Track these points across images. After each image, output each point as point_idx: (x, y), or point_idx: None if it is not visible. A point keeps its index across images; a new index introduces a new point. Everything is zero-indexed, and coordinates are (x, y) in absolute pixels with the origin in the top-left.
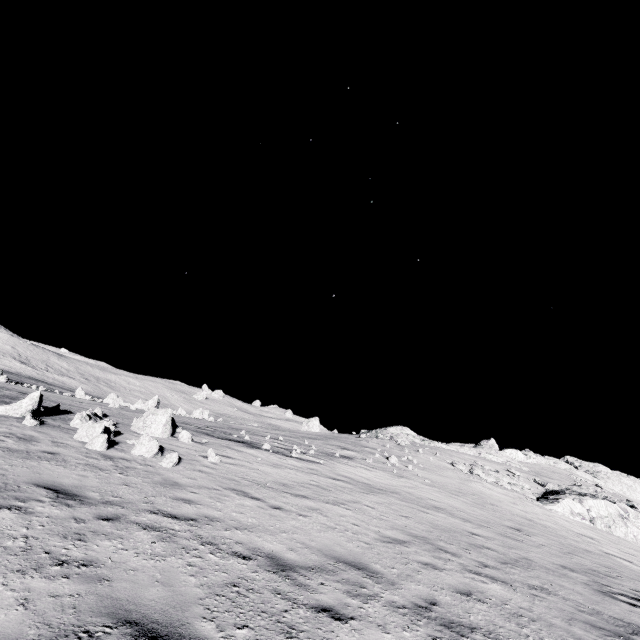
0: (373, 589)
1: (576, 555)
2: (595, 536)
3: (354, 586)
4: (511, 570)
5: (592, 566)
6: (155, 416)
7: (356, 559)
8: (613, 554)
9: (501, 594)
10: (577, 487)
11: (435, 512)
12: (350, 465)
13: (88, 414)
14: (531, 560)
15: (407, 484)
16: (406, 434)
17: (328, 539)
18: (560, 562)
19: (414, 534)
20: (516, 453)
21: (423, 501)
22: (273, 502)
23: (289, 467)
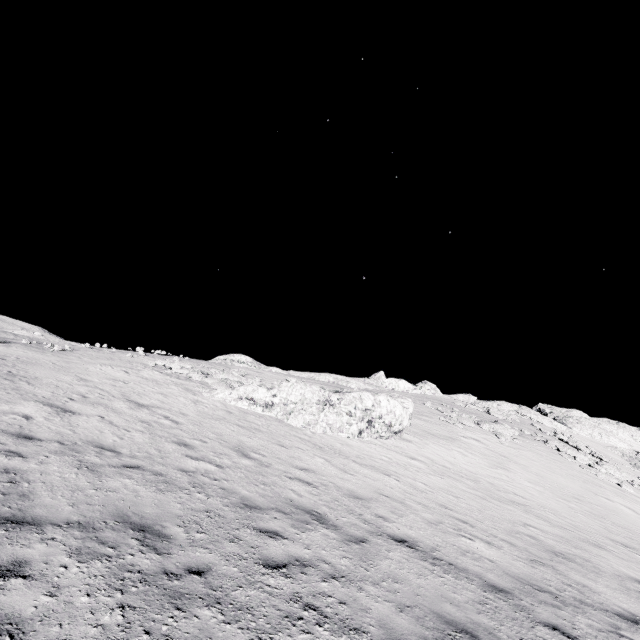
0: None
1: None
2: (188, 411)
3: None
4: None
5: None
6: None
7: None
8: (67, 406)
9: None
10: None
11: None
12: None
13: None
14: None
15: None
16: (231, 359)
17: None
18: None
19: None
20: (396, 382)
21: None
22: None
23: None
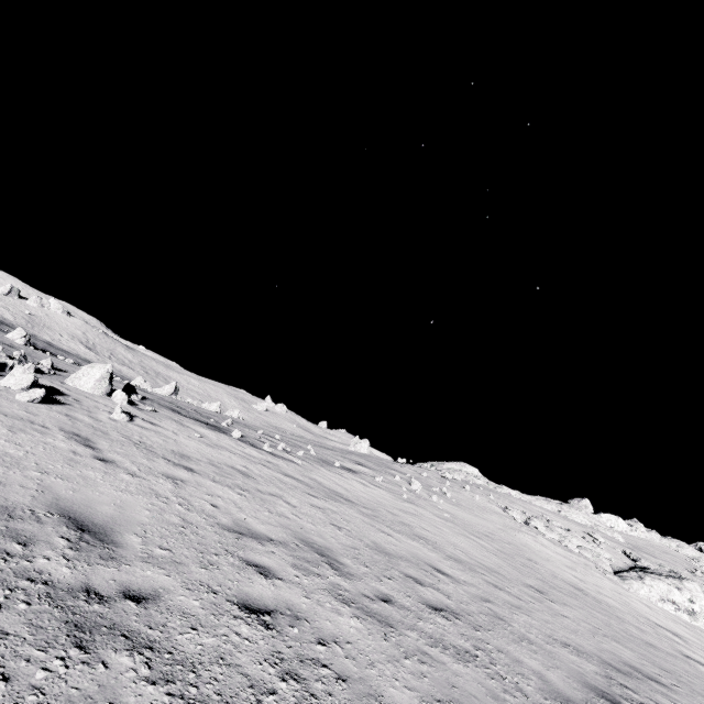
0: (40, 551)
1: (618, 642)
2: (686, 634)
3: (5, 537)
4: (436, 618)
5: (633, 661)
6: (90, 369)
7: (110, 523)
8: (700, 661)
9: (342, 632)
10: (688, 573)
11: (407, 538)
12: (343, 476)
13: (15, 355)
14: (506, 621)
15: (408, 509)
16: (466, 472)
17: (115, 498)
18: (568, 639)
19: (312, 540)
20: (616, 520)
21: (406, 526)
22: (114, 456)
23: (234, 452)
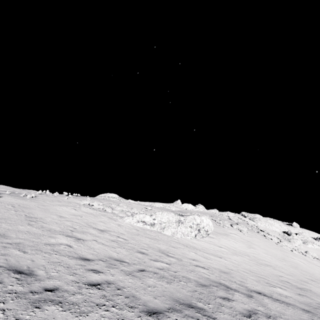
0: None
1: None
2: (122, 231)
3: None
4: None
5: None
6: None
7: None
8: (75, 236)
9: None
10: None
11: None
12: None
13: None
14: None
15: None
16: (108, 196)
17: None
18: None
19: None
20: (187, 205)
21: None
22: None
23: None
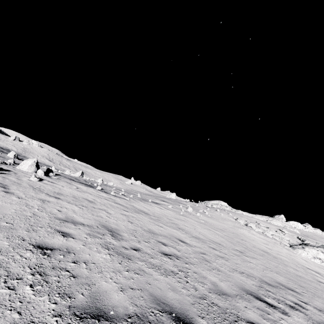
0: None
1: (278, 274)
2: None
3: None
4: (163, 258)
5: (282, 281)
6: (26, 161)
7: None
8: None
9: (93, 259)
10: None
11: (171, 228)
12: (151, 205)
13: None
14: (209, 262)
15: (180, 218)
16: (221, 204)
17: None
18: (245, 271)
19: (109, 226)
20: (297, 224)
21: (174, 224)
22: (15, 191)
23: (92, 194)
